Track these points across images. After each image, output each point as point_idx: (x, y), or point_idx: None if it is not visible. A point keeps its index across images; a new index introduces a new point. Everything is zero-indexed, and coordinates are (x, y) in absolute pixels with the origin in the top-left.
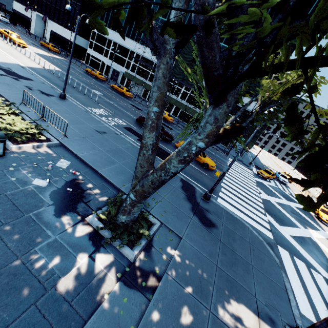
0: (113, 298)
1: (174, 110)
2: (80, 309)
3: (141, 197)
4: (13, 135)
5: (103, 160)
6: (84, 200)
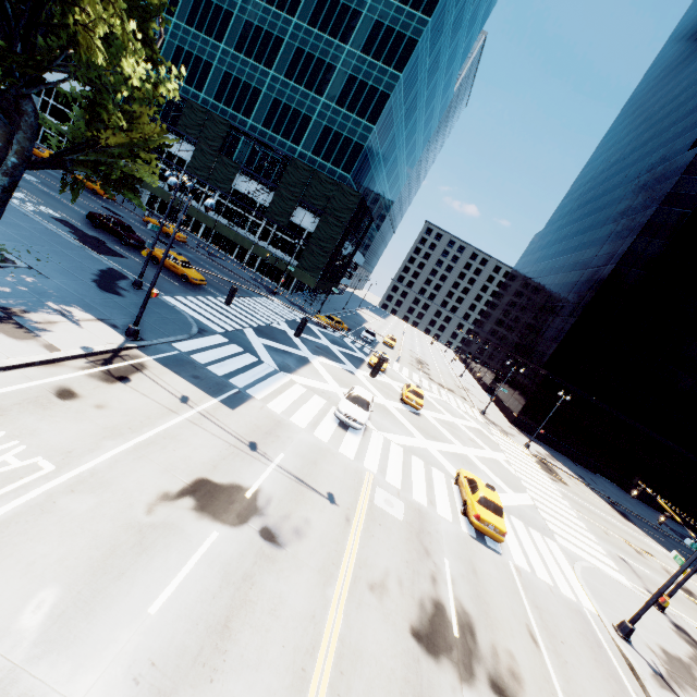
0: None
1: (204, 231)
2: None
3: None
4: None
5: None
6: None
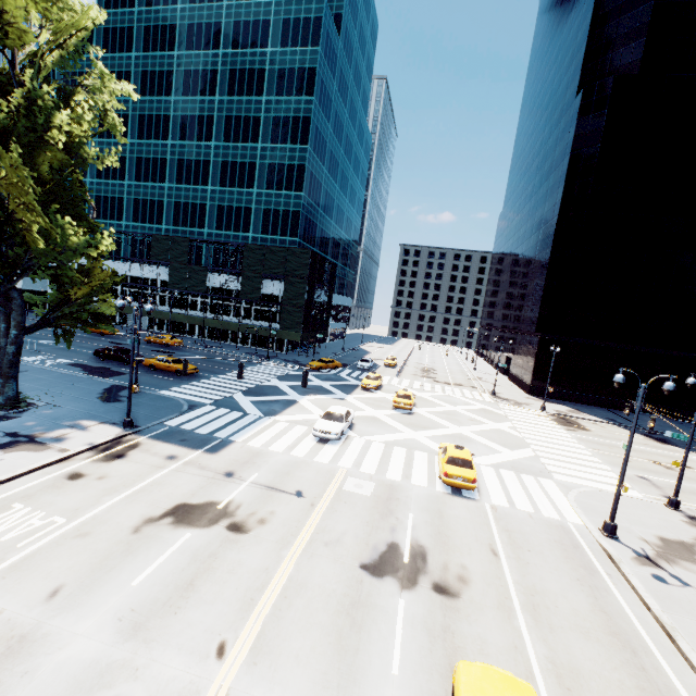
0: None
1: (199, 330)
2: None
3: (6, 378)
4: None
5: None
6: None
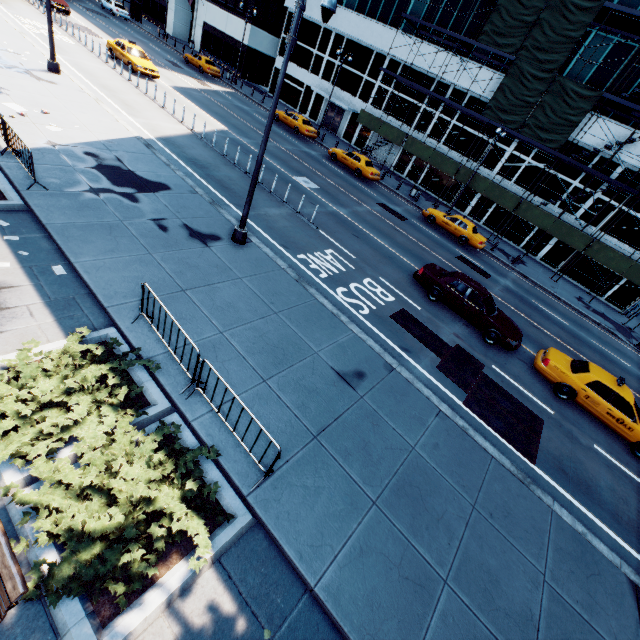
0: None
1: (476, 204)
2: None
3: None
4: (99, 569)
5: (396, 581)
6: None
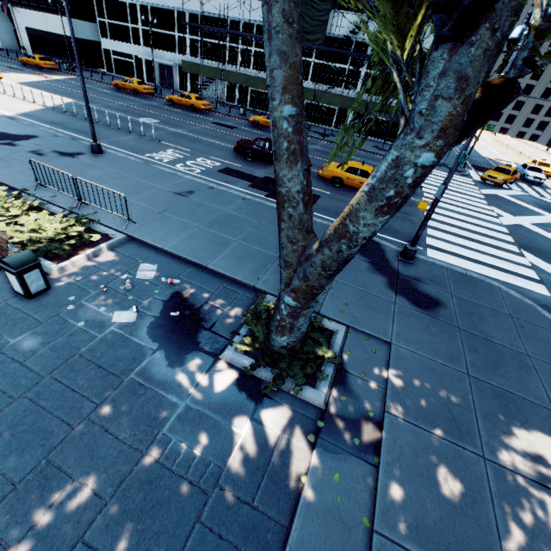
0: (316, 478)
1: None
2: (270, 510)
3: (307, 298)
4: (48, 247)
5: (208, 243)
6: (204, 325)
